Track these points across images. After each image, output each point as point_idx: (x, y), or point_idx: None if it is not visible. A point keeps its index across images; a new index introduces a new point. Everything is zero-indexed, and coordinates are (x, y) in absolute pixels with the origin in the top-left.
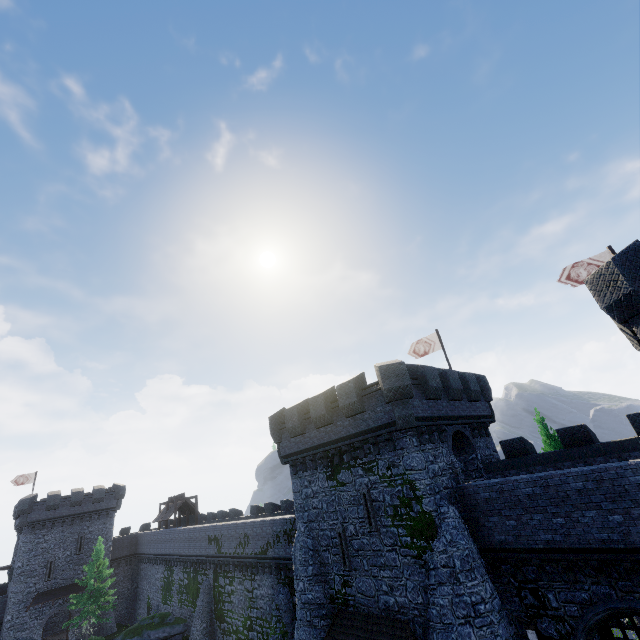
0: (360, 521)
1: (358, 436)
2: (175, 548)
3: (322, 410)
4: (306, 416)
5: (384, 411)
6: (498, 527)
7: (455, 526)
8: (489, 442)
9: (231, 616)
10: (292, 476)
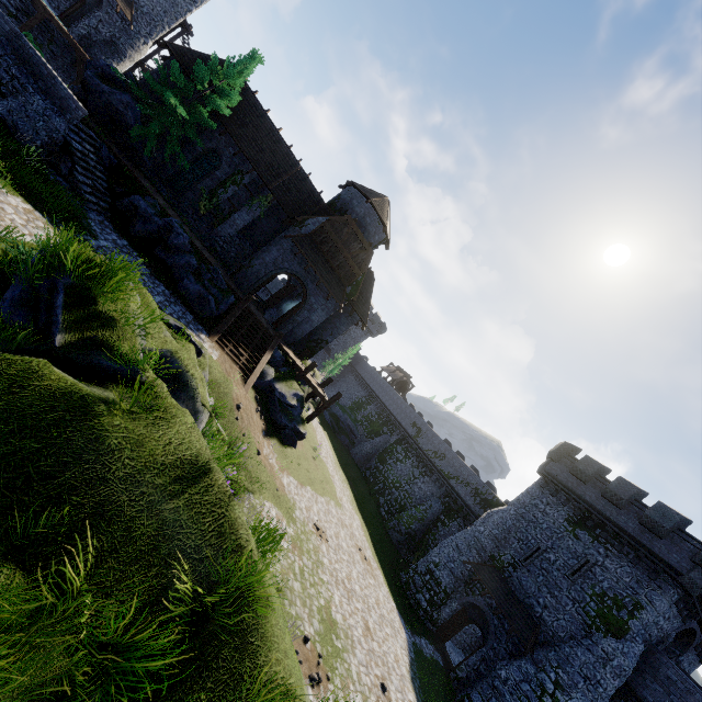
0: (564, 563)
1: (632, 539)
2: (384, 397)
3: (624, 495)
4: (599, 478)
5: (681, 560)
6: (655, 693)
7: (635, 653)
8: (694, 664)
9: (389, 468)
10: (537, 484)
